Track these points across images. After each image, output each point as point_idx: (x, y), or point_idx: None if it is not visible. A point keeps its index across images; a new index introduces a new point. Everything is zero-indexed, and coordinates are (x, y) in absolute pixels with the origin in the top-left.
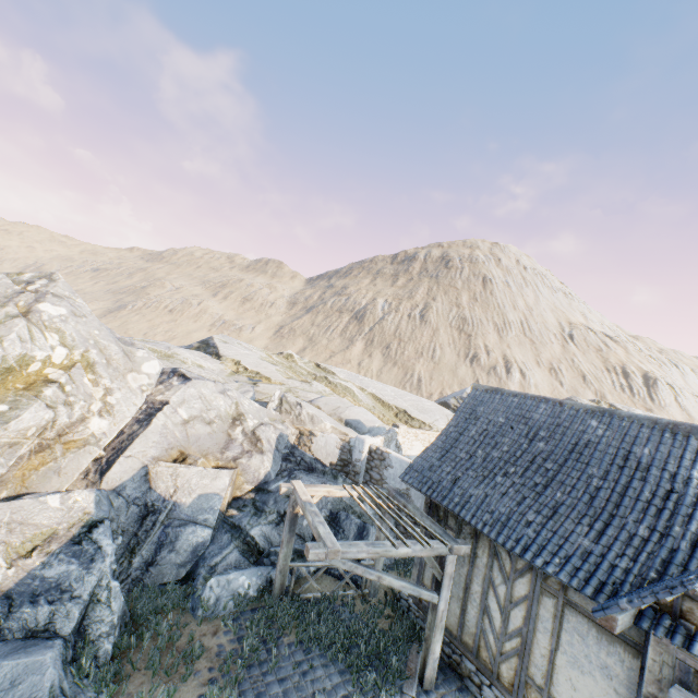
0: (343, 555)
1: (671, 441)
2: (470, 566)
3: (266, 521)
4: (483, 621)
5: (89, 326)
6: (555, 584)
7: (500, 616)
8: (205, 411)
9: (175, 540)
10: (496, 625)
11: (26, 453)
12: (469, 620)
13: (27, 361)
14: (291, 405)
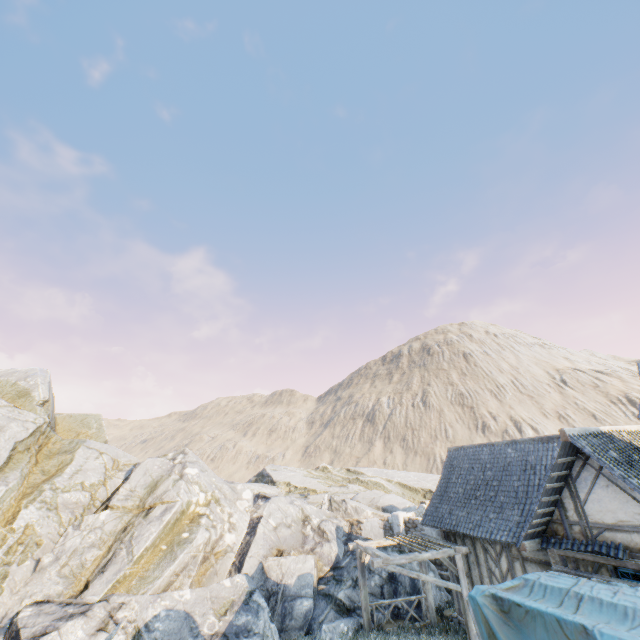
0: (392, 562)
1: (542, 448)
2: (478, 566)
3: (346, 586)
4: None
5: (210, 476)
6: (515, 550)
7: None
8: (284, 518)
9: (291, 611)
10: None
11: (199, 562)
12: None
13: (189, 504)
14: (338, 502)
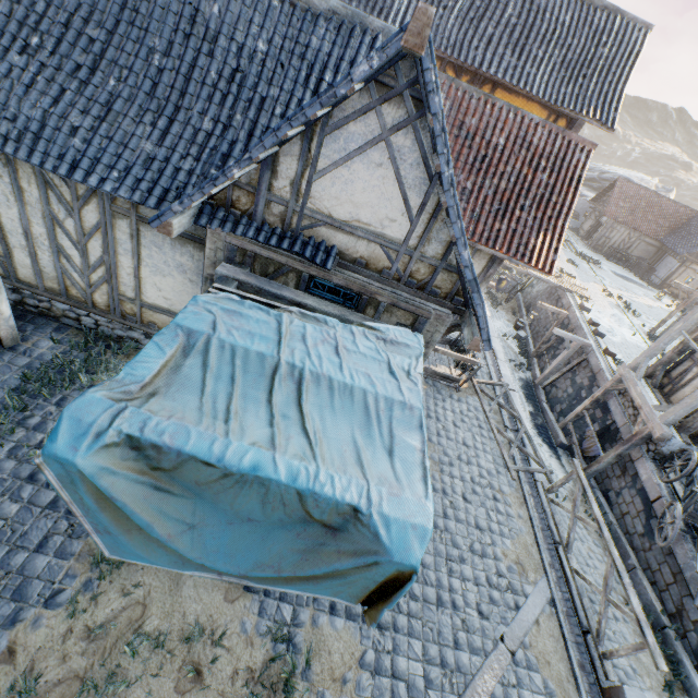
0: None
1: None
2: (20, 206)
3: None
4: (62, 263)
5: None
6: (126, 203)
7: (78, 253)
8: None
9: None
10: (78, 263)
11: None
12: (46, 266)
13: None
14: None
